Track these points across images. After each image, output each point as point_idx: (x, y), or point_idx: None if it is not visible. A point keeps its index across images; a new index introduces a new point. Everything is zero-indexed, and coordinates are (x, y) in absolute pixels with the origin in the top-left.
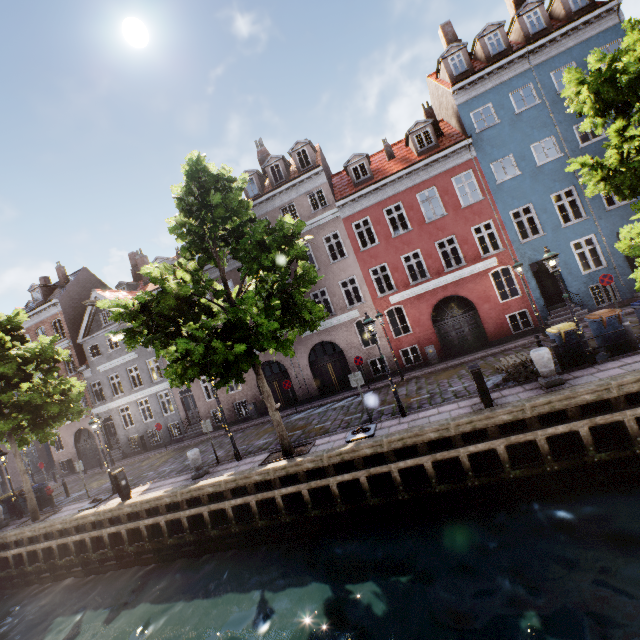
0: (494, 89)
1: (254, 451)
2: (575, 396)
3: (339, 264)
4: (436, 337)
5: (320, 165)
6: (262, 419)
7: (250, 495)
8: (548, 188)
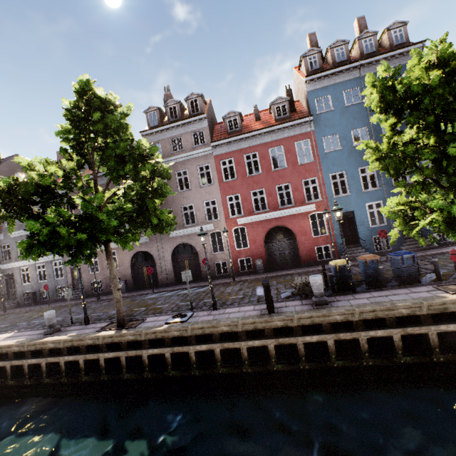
0: (334, 86)
1: (104, 318)
2: (329, 315)
3: (206, 188)
4: (265, 254)
5: (204, 113)
6: (128, 294)
7: (80, 354)
8: (358, 162)
